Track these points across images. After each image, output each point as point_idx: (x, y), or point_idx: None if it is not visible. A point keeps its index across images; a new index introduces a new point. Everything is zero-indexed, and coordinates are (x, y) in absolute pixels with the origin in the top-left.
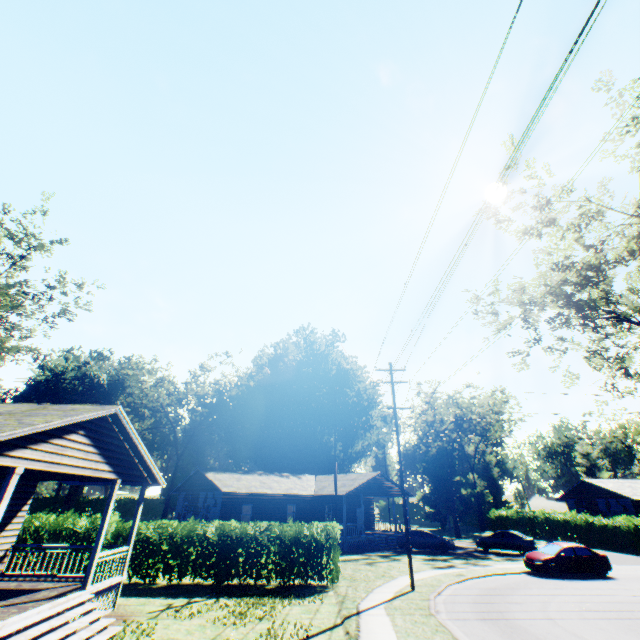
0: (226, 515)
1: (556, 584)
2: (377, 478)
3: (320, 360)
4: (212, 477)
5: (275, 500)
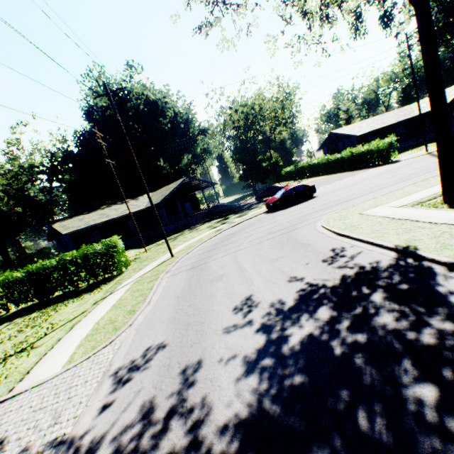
0: (80, 245)
1: (274, 216)
2: (186, 182)
3: (124, 100)
4: (57, 227)
5: (116, 222)
